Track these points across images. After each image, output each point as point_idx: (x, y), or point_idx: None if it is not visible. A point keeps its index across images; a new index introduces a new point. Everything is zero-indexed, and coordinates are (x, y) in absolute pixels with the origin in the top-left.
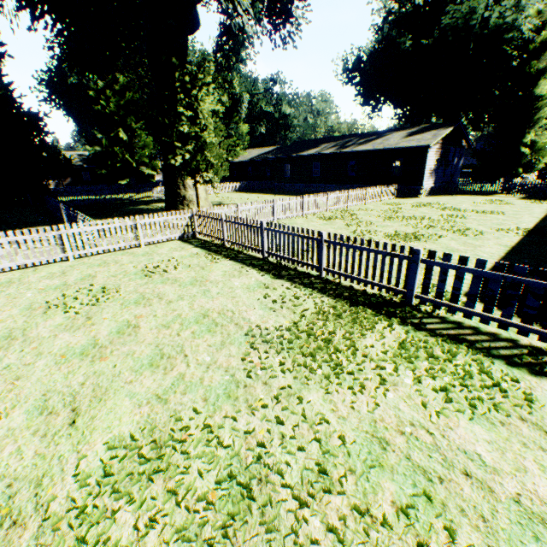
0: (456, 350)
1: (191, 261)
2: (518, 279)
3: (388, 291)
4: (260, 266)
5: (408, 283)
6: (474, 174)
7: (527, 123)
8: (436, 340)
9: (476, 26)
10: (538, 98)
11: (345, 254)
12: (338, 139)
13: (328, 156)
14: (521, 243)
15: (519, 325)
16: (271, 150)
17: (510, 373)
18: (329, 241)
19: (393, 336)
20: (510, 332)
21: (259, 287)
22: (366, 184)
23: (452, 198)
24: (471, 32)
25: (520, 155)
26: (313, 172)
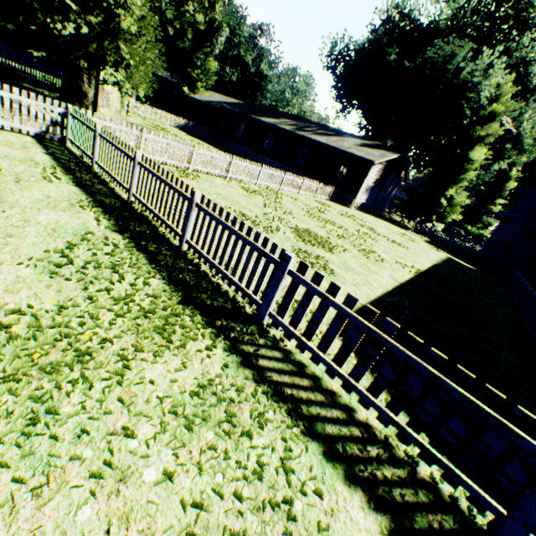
0: (270, 418)
1: (13, 165)
2: (383, 338)
3: (245, 295)
4: (112, 208)
5: (267, 295)
6: (400, 206)
7: (454, 179)
8: (256, 390)
9: (451, 71)
10: (469, 161)
11: (214, 230)
12: (301, 121)
13: (284, 133)
14: (410, 282)
15: (364, 393)
16: (234, 103)
17: (321, 473)
18: (201, 206)
19: (202, 368)
20: (354, 394)
21: (74, 234)
22: (309, 176)
23: (375, 220)
24: (445, 75)
25: (439, 205)
26: (265, 142)
